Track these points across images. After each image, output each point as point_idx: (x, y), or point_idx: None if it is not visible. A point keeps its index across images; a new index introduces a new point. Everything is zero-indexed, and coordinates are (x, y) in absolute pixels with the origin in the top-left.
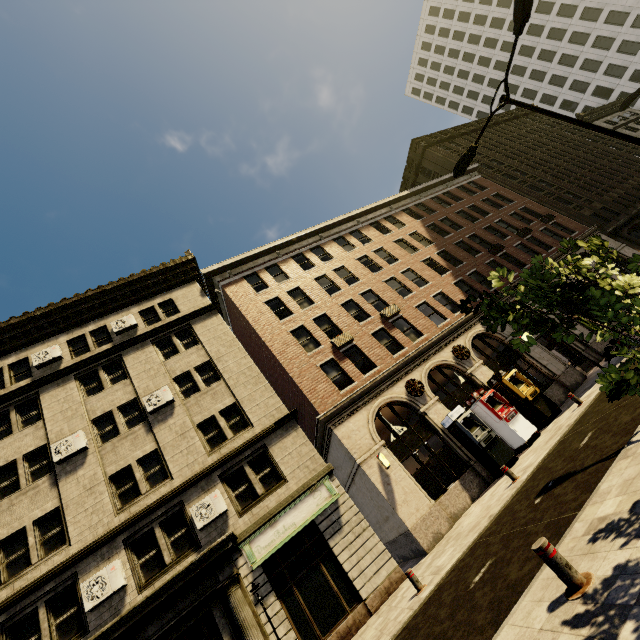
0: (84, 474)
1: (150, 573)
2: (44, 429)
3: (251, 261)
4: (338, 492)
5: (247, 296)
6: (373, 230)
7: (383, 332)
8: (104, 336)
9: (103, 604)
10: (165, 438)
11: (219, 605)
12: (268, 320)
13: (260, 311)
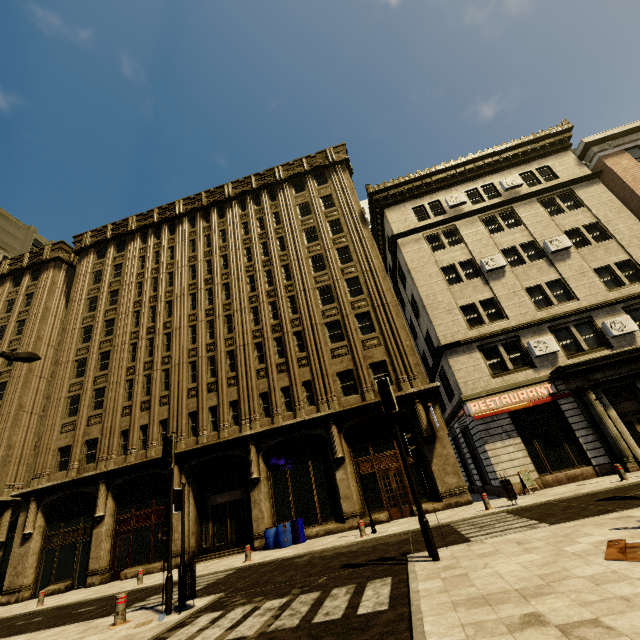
0: (506, 282)
1: (568, 352)
2: (467, 249)
3: (634, 133)
4: None
5: (631, 169)
6: None
7: None
8: (491, 192)
9: (542, 357)
10: (566, 273)
11: None
12: None
13: None
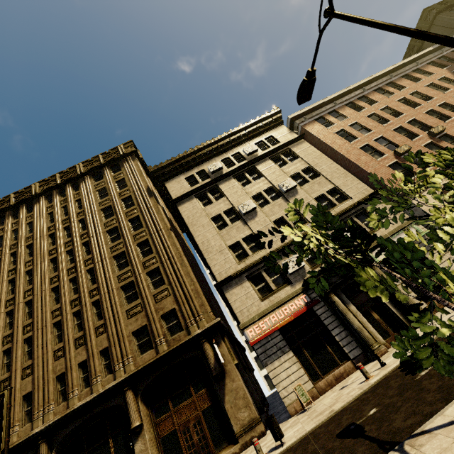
0: (259, 220)
1: (312, 264)
2: (228, 201)
3: (317, 109)
4: (423, 231)
5: (321, 130)
6: (405, 80)
7: (431, 145)
8: (239, 158)
9: (294, 273)
10: None
11: None
12: (341, 142)
13: (333, 138)
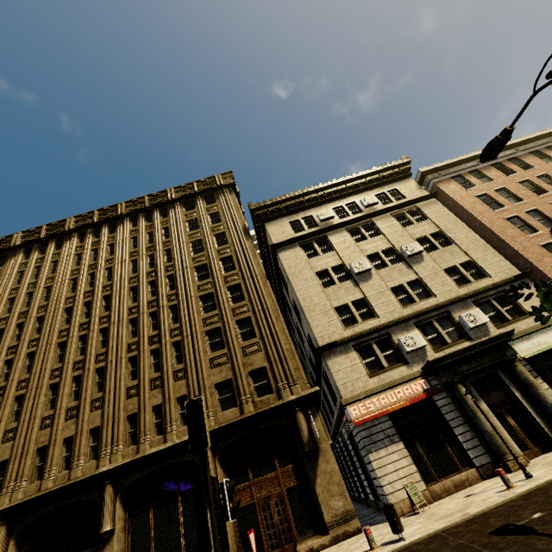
0: (373, 283)
1: (435, 346)
2: (337, 256)
3: (455, 166)
4: None
5: (458, 191)
6: None
7: None
8: (354, 208)
9: (412, 352)
10: (422, 273)
11: (502, 371)
12: (482, 209)
13: (473, 202)
